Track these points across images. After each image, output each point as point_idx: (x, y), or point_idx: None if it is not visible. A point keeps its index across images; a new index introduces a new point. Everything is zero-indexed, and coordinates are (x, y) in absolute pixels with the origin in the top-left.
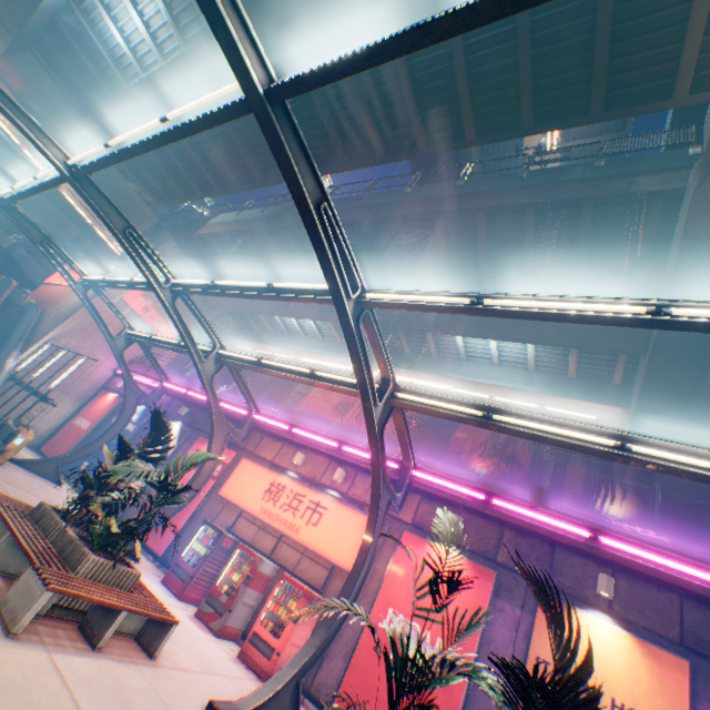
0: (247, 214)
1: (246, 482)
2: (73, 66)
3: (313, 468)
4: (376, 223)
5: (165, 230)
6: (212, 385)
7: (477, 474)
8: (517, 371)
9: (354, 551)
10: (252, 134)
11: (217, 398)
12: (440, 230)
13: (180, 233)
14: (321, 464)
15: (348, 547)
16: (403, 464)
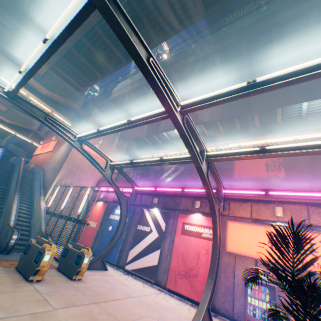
0: (137, 76)
1: (244, 238)
2: (11, 5)
3: (294, 215)
4: (248, 39)
5: (90, 103)
6: (207, 180)
7: None
8: None
9: None
10: (150, 2)
11: (211, 188)
12: (315, 19)
13: (98, 103)
14: (298, 211)
15: None
16: None
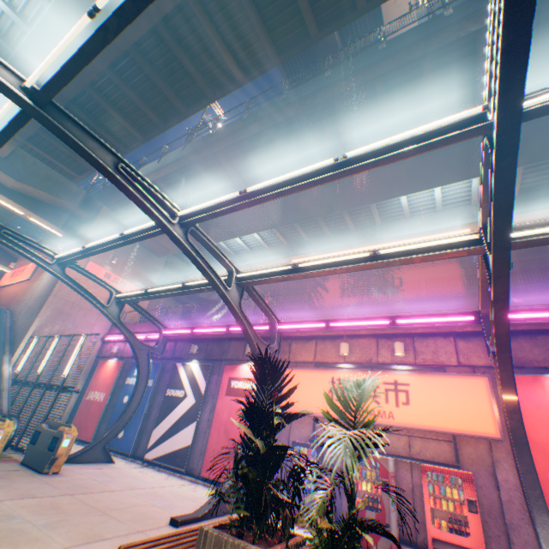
0: (169, 158)
1: (303, 389)
2: None
3: (362, 353)
4: (311, 114)
5: (95, 199)
6: (242, 312)
7: (543, 296)
8: (461, 209)
9: (469, 415)
10: (166, 62)
11: (250, 323)
12: (383, 94)
13: (109, 199)
14: (368, 346)
15: (460, 412)
16: (480, 313)
